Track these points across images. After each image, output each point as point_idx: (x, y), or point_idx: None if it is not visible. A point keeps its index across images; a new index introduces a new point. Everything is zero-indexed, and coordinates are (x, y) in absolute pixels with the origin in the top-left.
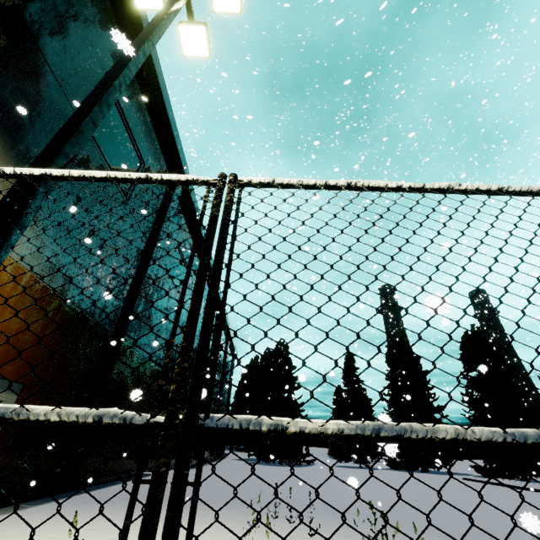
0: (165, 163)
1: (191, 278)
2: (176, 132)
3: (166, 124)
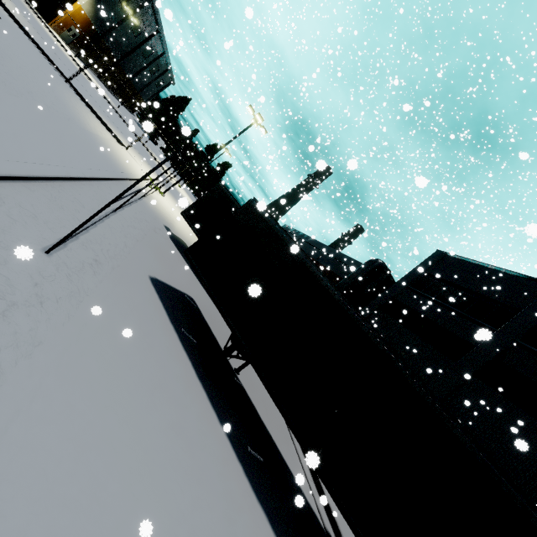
0: None
1: (147, 32)
2: None
3: None
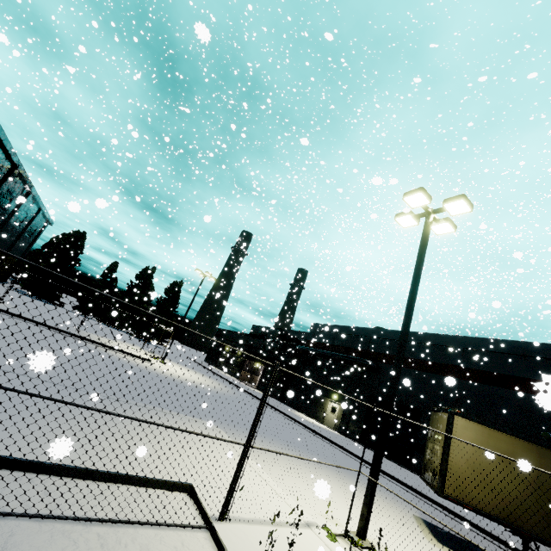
0: None
1: None
2: None
3: None
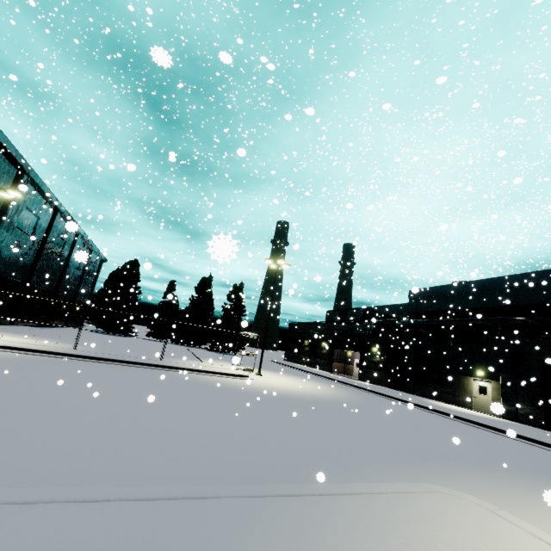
0: (13, 165)
1: (42, 221)
2: (19, 155)
3: (10, 154)
